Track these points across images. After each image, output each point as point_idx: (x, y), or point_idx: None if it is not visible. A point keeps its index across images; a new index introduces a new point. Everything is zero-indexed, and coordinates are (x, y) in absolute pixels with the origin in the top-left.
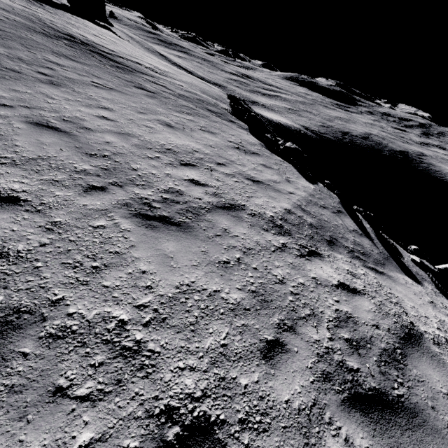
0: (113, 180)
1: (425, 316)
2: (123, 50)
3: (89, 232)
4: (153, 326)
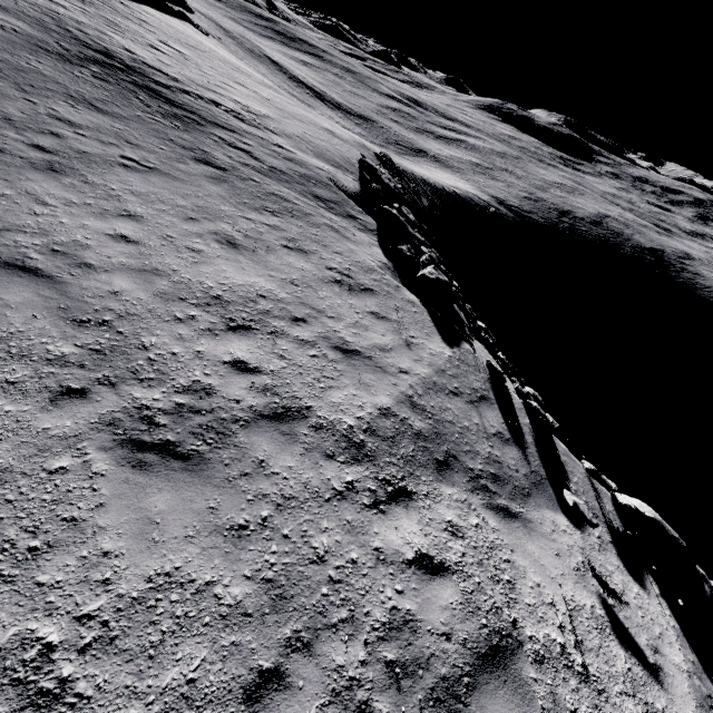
0: (104, 374)
1: (550, 603)
2: (195, 74)
3: (41, 481)
4: (94, 652)
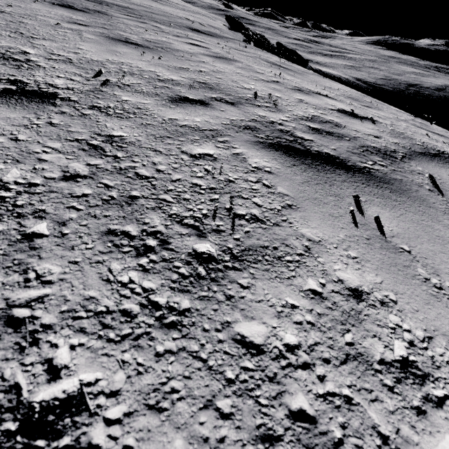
0: None
1: None
2: None
3: None
4: None
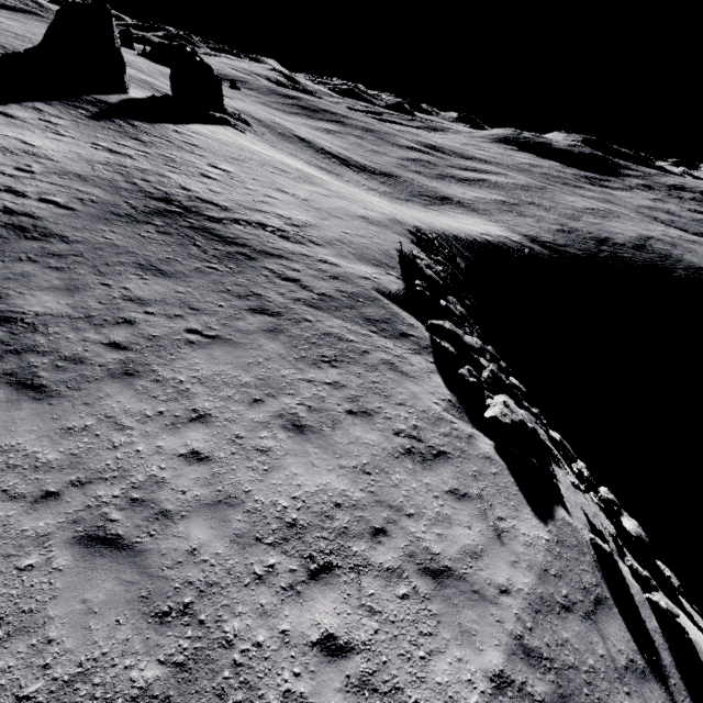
0: None
1: None
2: (241, 195)
3: None
4: None
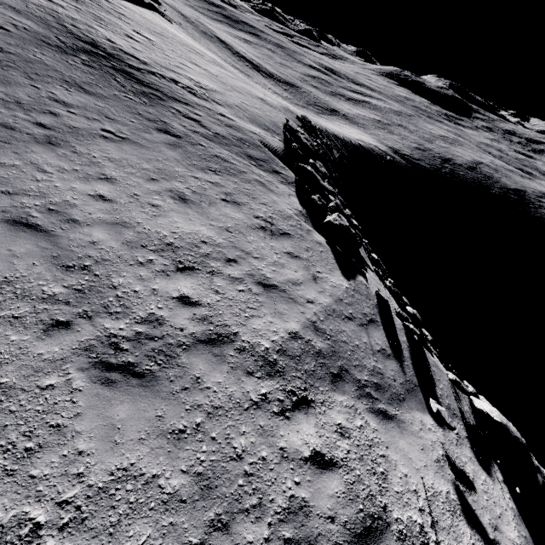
0: (84, 309)
1: (414, 490)
2: (160, 57)
3: (35, 396)
4: (69, 530)
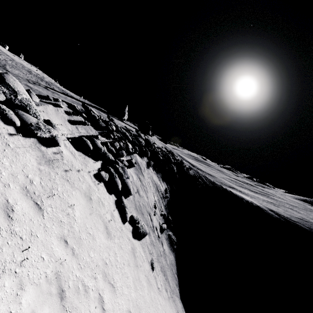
0: None
1: None
2: None
3: None
4: None
